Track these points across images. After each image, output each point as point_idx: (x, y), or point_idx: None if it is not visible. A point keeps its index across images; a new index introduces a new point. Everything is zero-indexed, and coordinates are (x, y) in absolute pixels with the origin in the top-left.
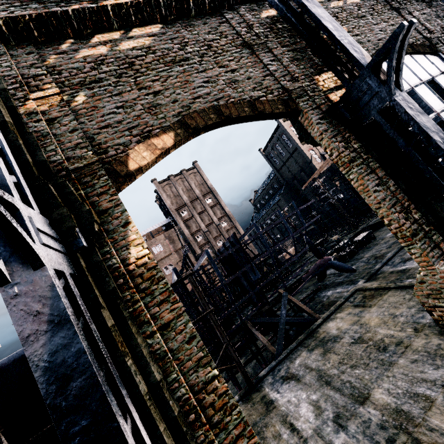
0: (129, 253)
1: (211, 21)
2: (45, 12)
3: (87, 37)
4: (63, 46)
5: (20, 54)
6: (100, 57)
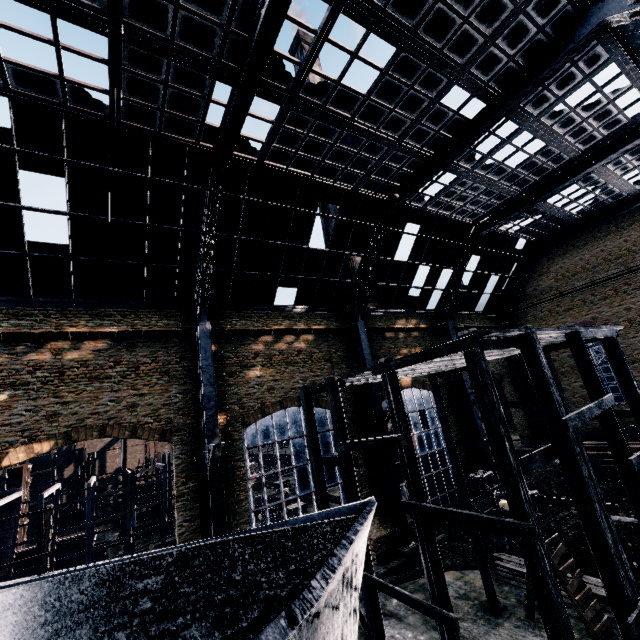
0: None
1: (156, 344)
2: (16, 331)
3: (43, 343)
4: (19, 347)
5: None
6: (42, 363)
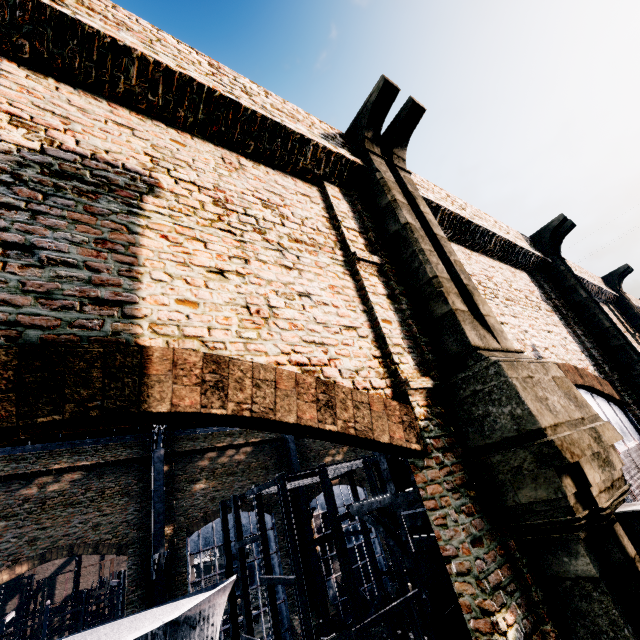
0: None
1: (120, 470)
2: (15, 473)
3: (32, 479)
4: (14, 485)
5: None
6: (30, 496)
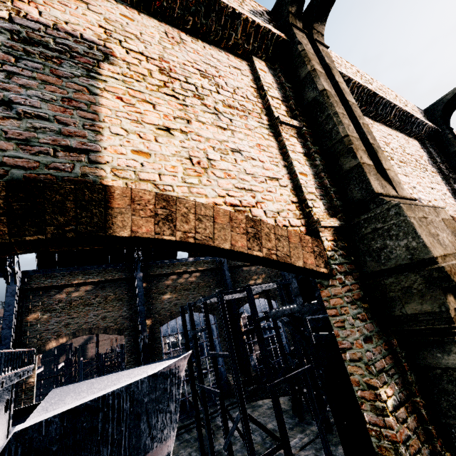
0: (29, 379)
1: (115, 285)
2: (51, 285)
3: (62, 289)
4: (51, 292)
5: (35, 296)
6: (62, 299)
